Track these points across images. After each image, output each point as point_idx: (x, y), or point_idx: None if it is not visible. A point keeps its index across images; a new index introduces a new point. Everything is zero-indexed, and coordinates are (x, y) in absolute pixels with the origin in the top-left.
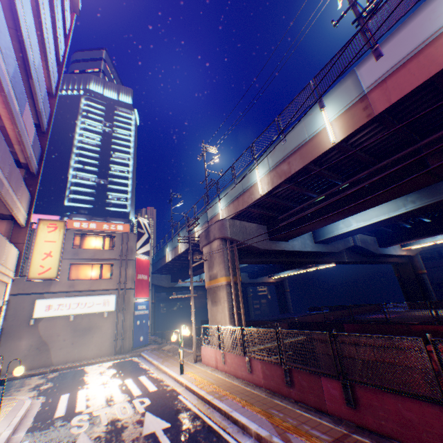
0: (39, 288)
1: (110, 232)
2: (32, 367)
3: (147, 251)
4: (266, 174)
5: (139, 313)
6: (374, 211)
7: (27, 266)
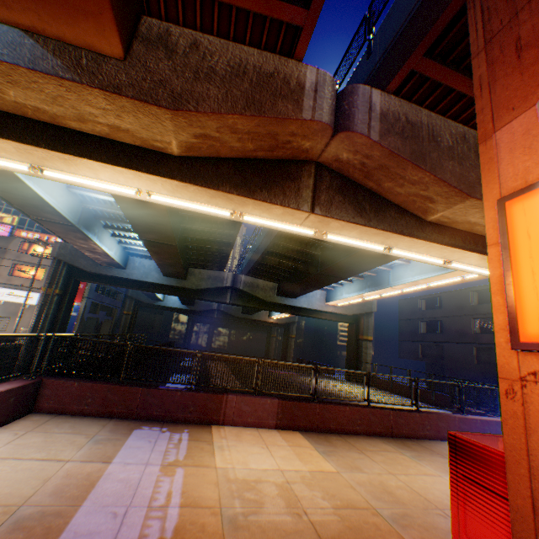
0: None
1: (51, 244)
2: None
3: None
4: None
5: None
6: None
7: None
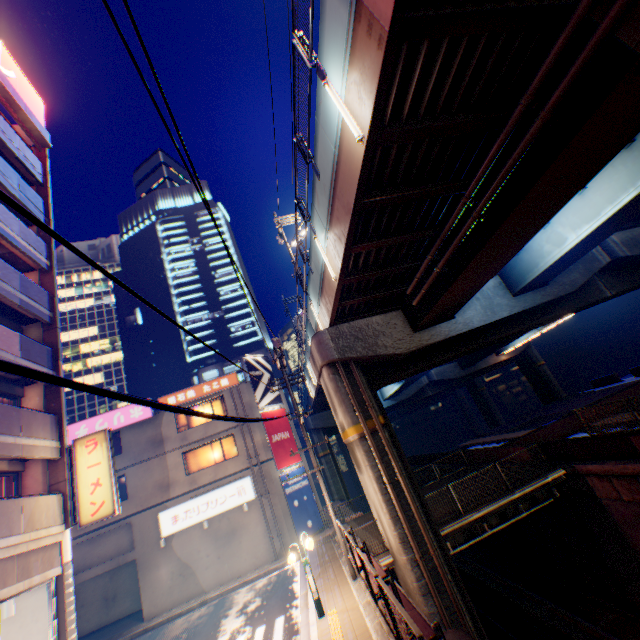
0: (157, 498)
1: (215, 394)
2: (182, 599)
3: (276, 397)
4: (326, 241)
5: (293, 490)
6: (599, 193)
7: (136, 474)
